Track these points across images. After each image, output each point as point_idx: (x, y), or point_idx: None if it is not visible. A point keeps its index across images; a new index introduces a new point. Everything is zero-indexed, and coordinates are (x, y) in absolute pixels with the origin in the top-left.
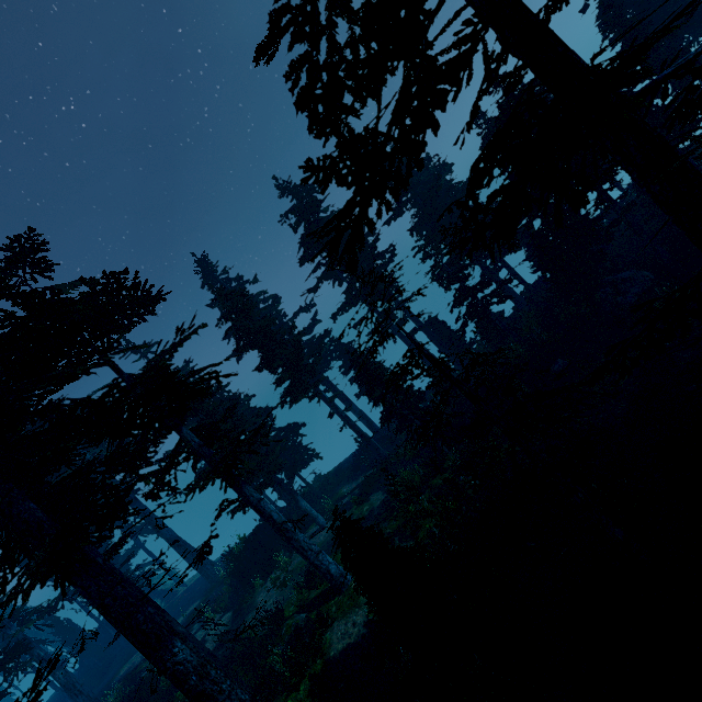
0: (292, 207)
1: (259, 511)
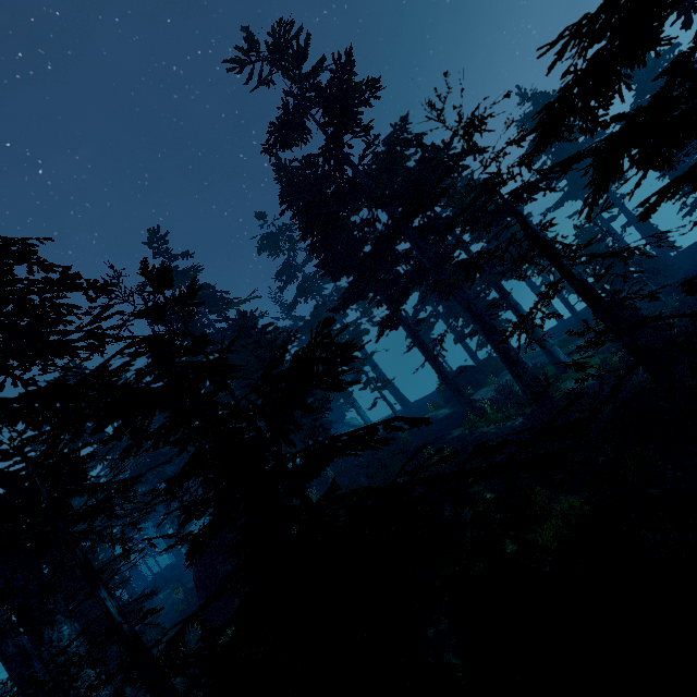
0: (529, 113)
1: (516, 311)
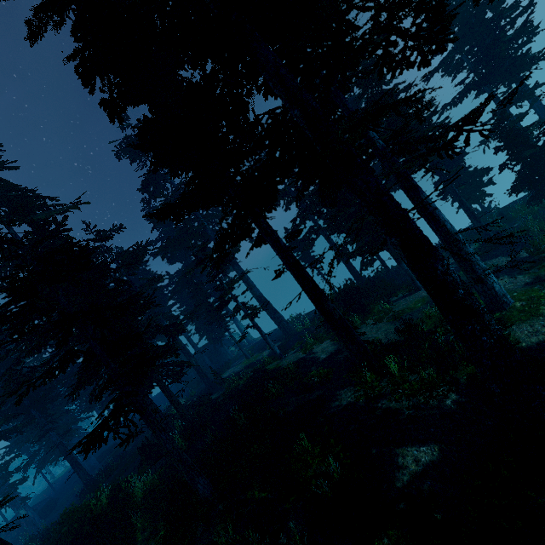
0: None
1: (433, 218)
